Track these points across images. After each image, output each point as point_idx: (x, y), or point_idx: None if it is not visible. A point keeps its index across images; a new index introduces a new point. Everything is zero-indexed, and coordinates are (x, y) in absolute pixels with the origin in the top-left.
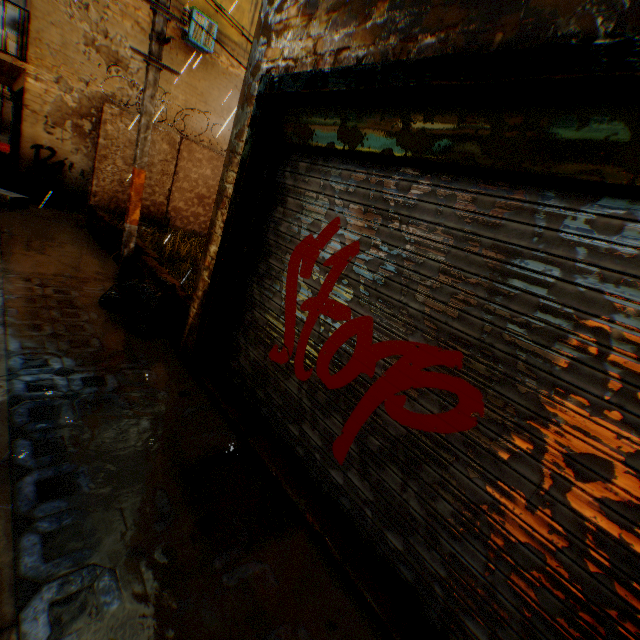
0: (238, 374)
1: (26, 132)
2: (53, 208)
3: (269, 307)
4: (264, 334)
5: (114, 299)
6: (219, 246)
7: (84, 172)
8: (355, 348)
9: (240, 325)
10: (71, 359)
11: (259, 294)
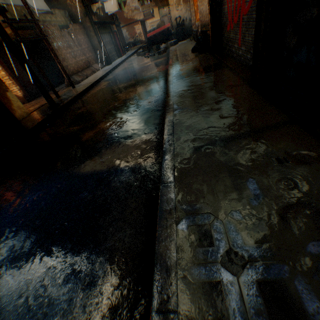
0: (224, 48)
1: (171, 16)
2: (184, 41)
3: (225, 13)
4: (226, 25)
5: (194, 49)
6: (209, 2)
7: (190, 20)
8: (238, 1)
9: (222, 29)
10: (183, 62)
11: (223, 11)
